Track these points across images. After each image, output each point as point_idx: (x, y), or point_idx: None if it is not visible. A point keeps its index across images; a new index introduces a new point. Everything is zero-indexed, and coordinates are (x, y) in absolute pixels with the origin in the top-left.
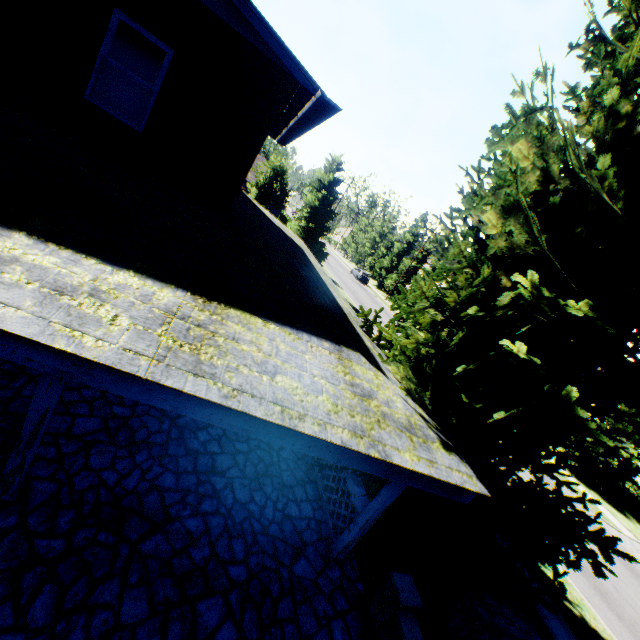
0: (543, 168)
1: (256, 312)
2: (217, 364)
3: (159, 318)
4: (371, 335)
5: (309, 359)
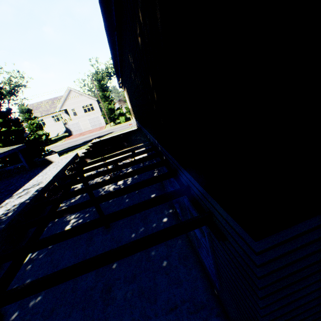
0: None
1: None
2: None
3: None
4: None
5: None
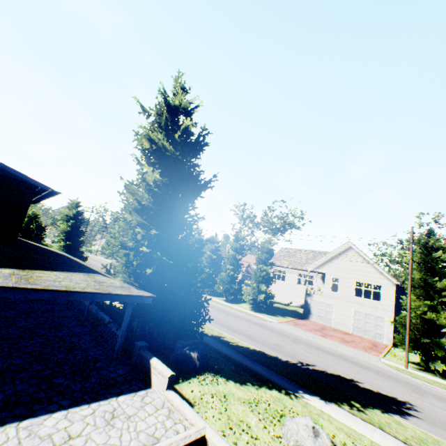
0: (136, 199)
1: (47, 270)
2: (37, 282)
3: (9, 276)
4: (111, 274)
5: (75, 277)
